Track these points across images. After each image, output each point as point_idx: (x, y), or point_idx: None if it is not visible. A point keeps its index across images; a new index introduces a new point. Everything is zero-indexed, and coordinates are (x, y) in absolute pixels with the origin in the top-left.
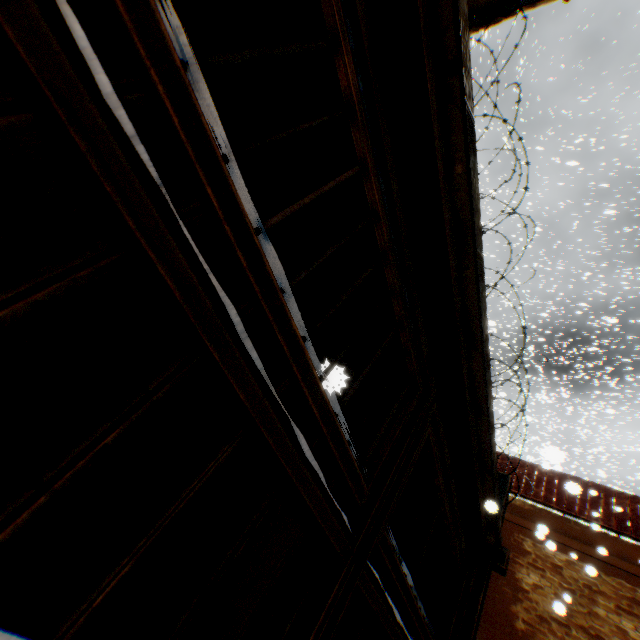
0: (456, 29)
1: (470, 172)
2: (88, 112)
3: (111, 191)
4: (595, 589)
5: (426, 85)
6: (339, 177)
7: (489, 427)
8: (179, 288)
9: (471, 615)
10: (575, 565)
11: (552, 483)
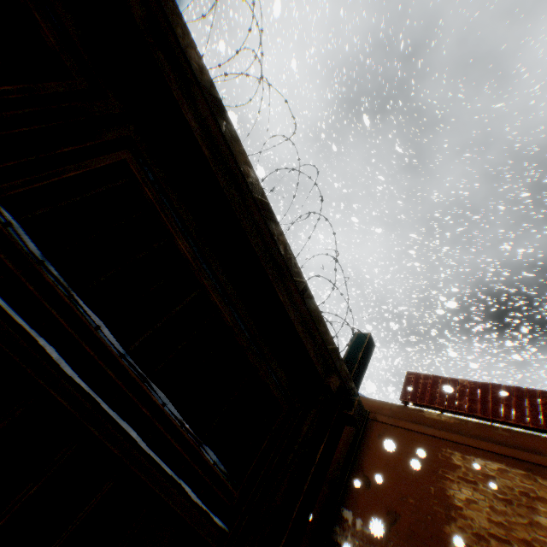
0: None
1: None
2: None
3: None
4: (533, 496)
5: None
6: None
7: (257, 204)
8: None
9: (307, 468)
10: (508, 473)
11: (475, 393)
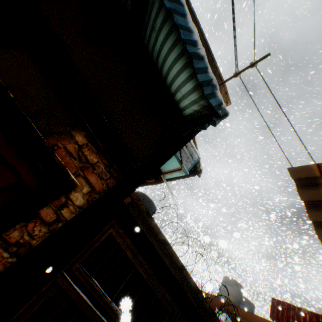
0: (153, 230)
1: (168, 250)
2: (86, 305)
3: (88, 313)
4: None
5: (150, 240)
6: (129, 274)
7: (210, 313)
8: (97, 321)
9: None
10: None
11: (311, 320)
